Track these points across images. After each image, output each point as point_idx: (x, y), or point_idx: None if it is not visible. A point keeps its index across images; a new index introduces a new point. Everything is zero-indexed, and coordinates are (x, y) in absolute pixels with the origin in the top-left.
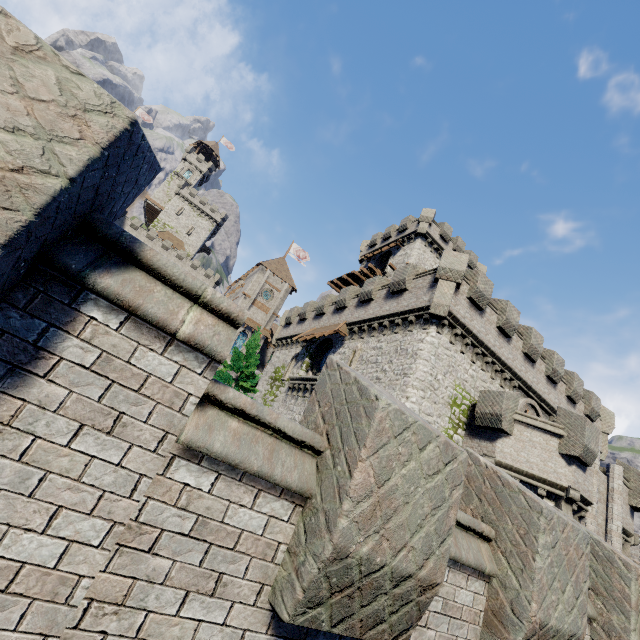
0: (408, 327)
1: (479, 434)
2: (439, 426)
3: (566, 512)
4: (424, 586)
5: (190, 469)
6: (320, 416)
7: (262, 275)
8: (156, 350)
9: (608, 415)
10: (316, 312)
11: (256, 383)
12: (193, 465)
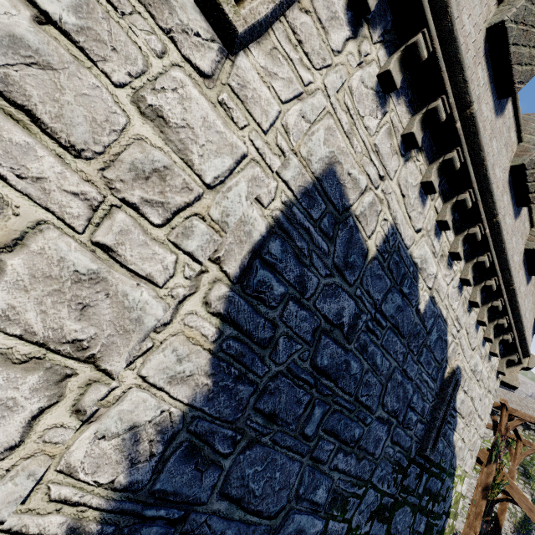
0: None
1: None
2: None
3: None
4: None
5: None
6: None
7: None
8: None
9: None
10: None
11: None
12: None
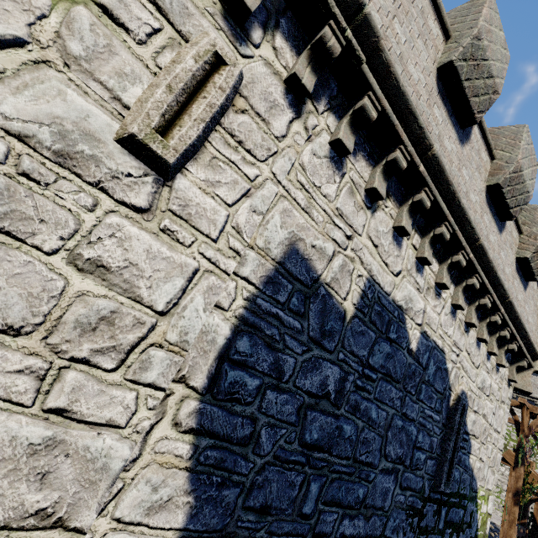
0: None
1: None
2: None
3: None
4: (494, 90)
5: None
6: None
7: None
8: None
9: None
10: None
11: None
12: None
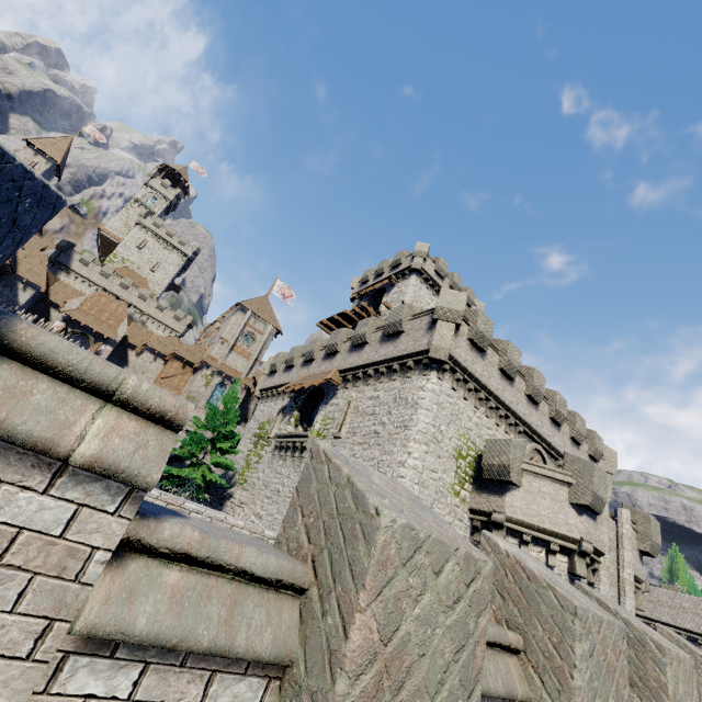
0: (407, 373)
1: (487, 488)
2: (445, 483)
3: (580, 567)
4: None
5: (96, 669)
6: (304, 530)
7: (242, 316)
8: (34, 487)
9: (610, 454)
10: (304, 358)
11: (238, 441)
12: (101, 661)
